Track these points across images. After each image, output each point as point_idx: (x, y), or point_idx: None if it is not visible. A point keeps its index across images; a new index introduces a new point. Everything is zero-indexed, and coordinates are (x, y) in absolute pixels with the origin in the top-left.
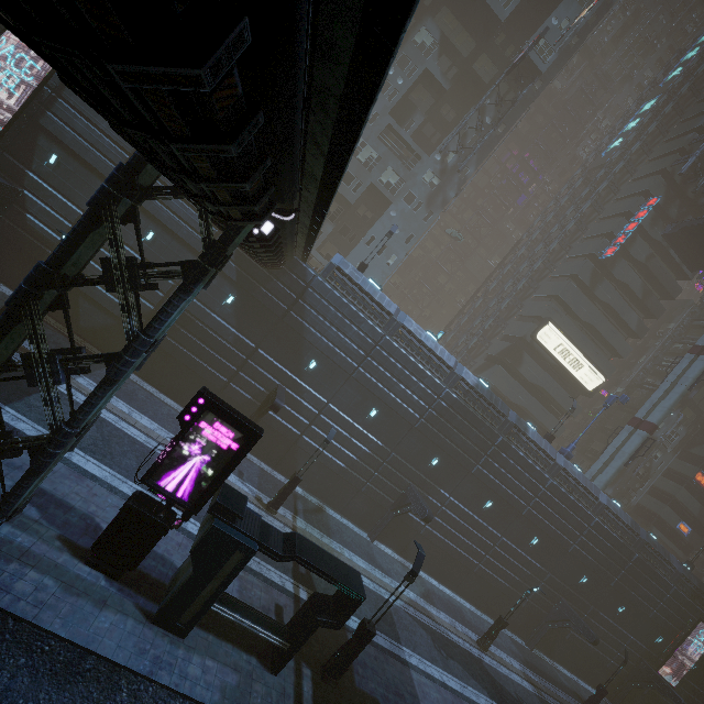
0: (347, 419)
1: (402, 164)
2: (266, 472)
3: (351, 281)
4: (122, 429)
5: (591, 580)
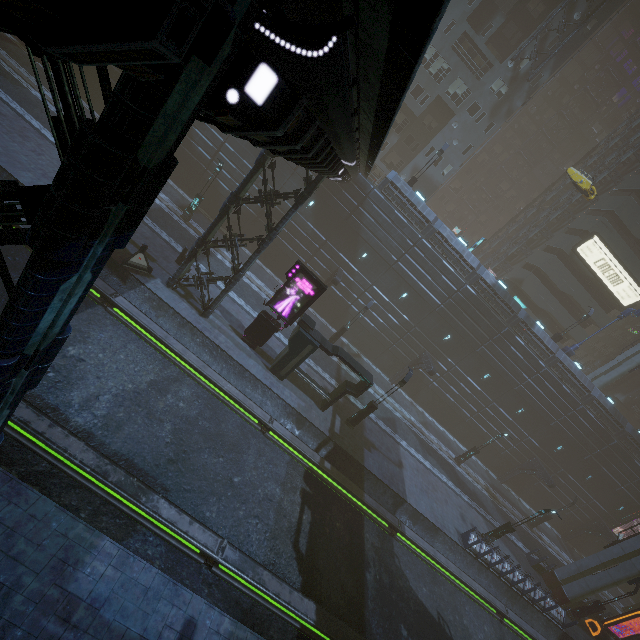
0: (384, 298)
1: (471, 74)
2: (325, 325)
3: (400, 193)
4: (247, 283)
5: (566, 450)
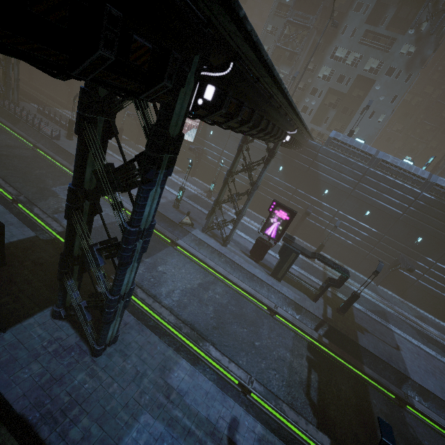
0: (350, 218)
1: (380, 51)
2: (309, 247)
3: (342, 143)
4: (249, 226)
5: None
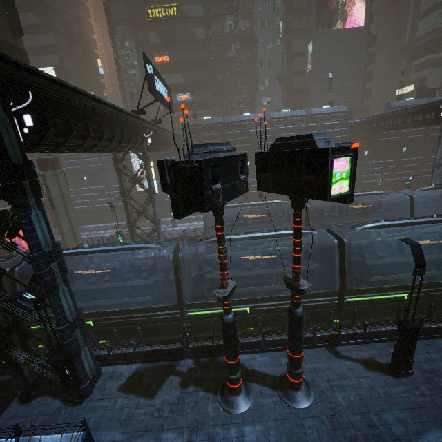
0: None
1: None
2: None
3: None
4: None
5: None
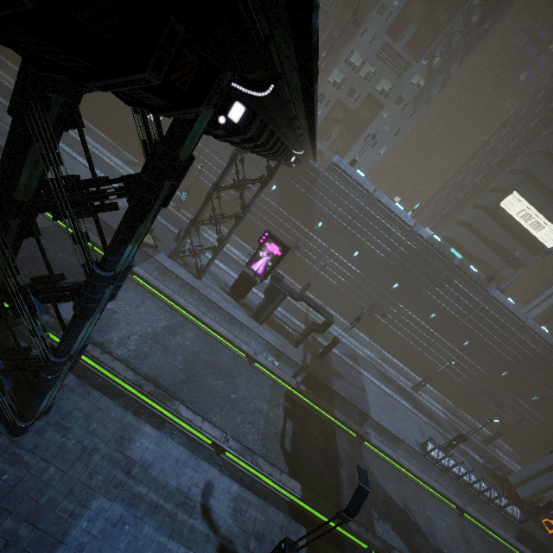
0: (339, 257)
1: (394, 73)
2: (293, 284)
3: (344, 172)
4: (229, 254)
5: (511, 375)
